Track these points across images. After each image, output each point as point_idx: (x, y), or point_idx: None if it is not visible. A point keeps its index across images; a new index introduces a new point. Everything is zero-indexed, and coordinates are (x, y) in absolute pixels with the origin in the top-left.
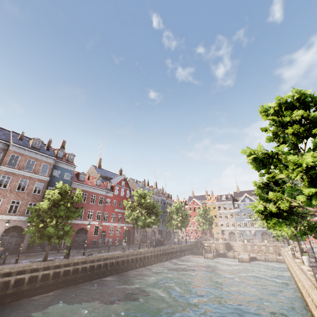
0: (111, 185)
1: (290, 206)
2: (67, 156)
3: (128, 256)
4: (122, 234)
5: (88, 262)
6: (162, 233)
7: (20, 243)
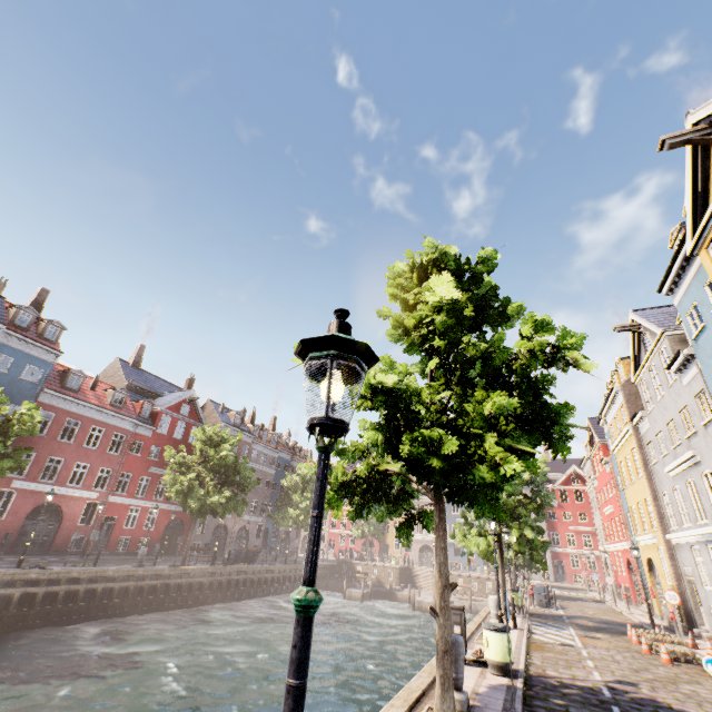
0: (154, 410)
1: (387, 472)
2: (42, 326)
3: (145, 578)
4: (159, 529)
5: (22, 584)
6: (268, 535)
7: None
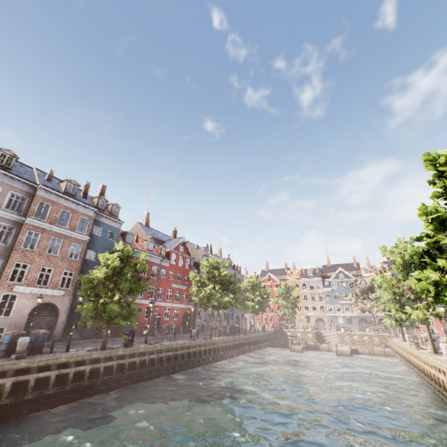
0: (166, 251)
1: None
2: (109, 207)
3: (200, 346)
4: (180, 318)
5: (156, 352)
6: (229, 318)
7: (53, 328)
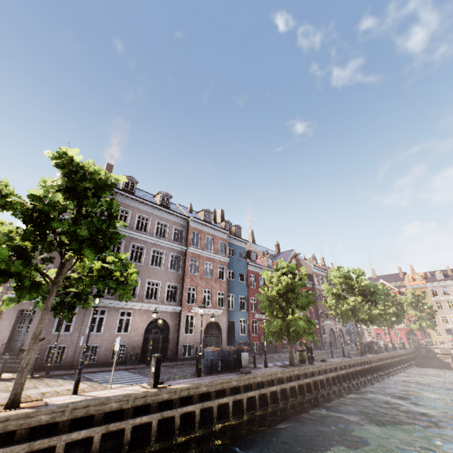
0: None
1: None
2: (233, 229)
3: (361, 364)
4: None
5: (332, 370)
6: (349, 333)
7: (219, 344)
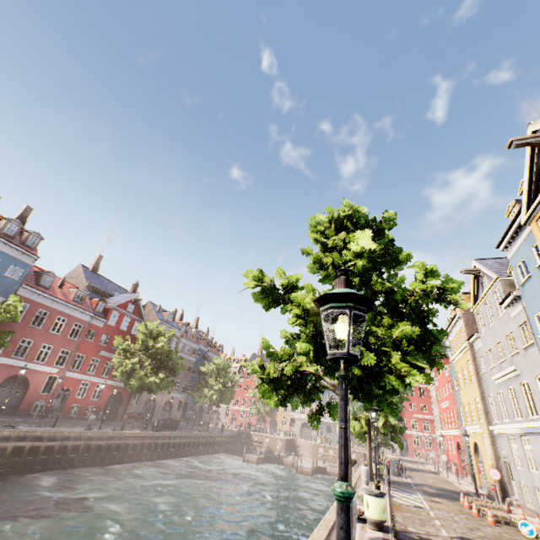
0: (106, 307)
1: (305, 372)
2: (25, 235)
3: (92, 439)
4: (103, 399)
5: None
6: (186, 408)
7: None
